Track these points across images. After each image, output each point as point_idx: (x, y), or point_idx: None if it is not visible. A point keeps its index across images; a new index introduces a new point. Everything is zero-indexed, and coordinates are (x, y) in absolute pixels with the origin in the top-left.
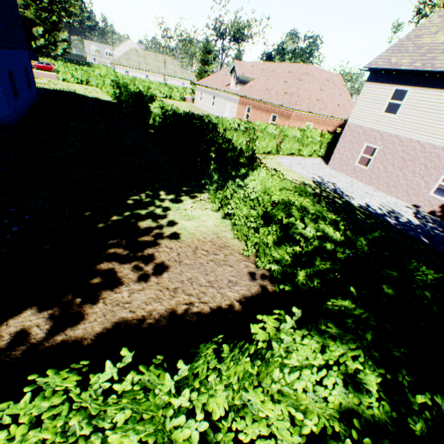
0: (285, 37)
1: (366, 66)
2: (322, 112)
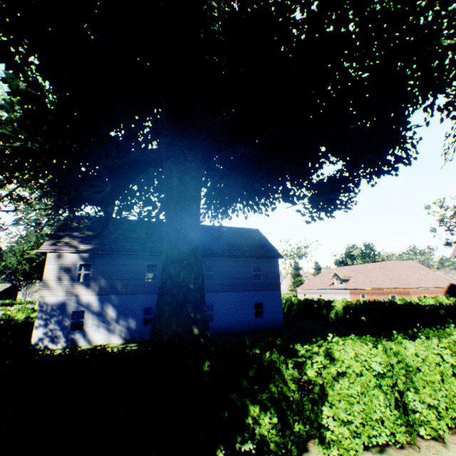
0: (349, 249)
1: (451, 255)
2: (427, 285)
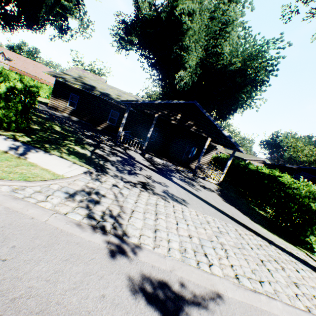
0: (22, 44)
1: None
2: (51, 82)
